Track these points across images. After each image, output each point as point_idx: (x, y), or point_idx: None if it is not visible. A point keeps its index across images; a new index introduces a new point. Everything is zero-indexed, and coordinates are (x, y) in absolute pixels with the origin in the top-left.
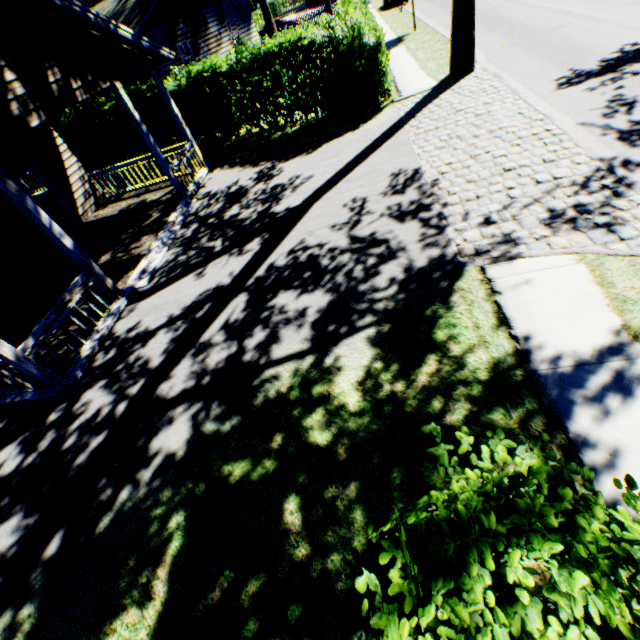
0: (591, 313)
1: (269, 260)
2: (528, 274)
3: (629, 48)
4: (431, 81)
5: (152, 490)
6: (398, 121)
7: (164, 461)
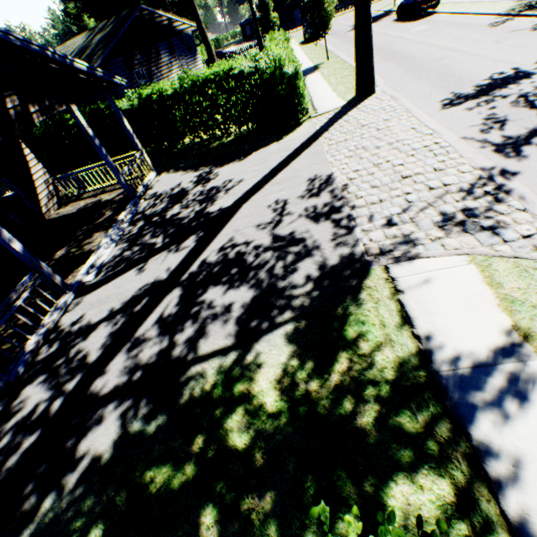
0: (484, 313)
1: (202, 256)
2: (426, 273)
3: (497, 76)
4: (341, 101)
5: (75, 498)
6: (314, 133)
7: (90, 465)
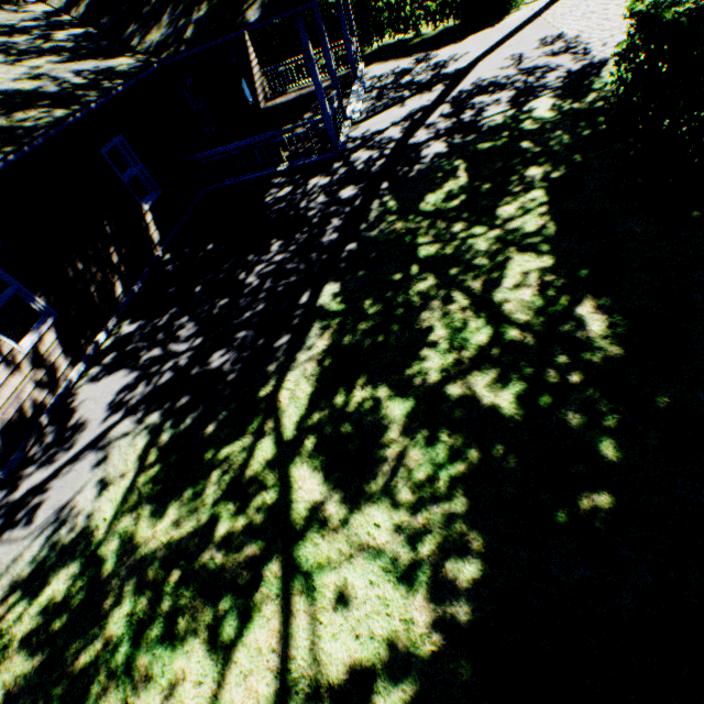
0: None
1: (456, 90)
2: None
3: None
4: None
5: (434, 162)
6: (534, 14)
7: (435, 155)
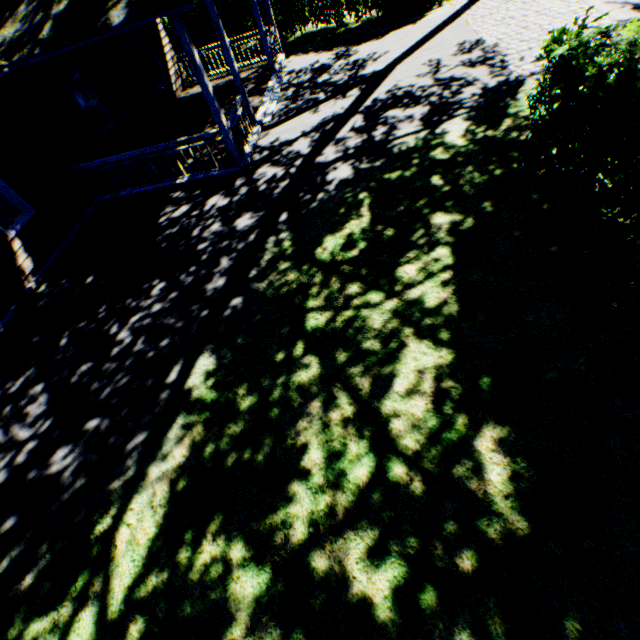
0: None
1: (371, 98)
2: None
3: None
4: None
5: (339, 191)
6: (455, 13)
7: (340, 182)
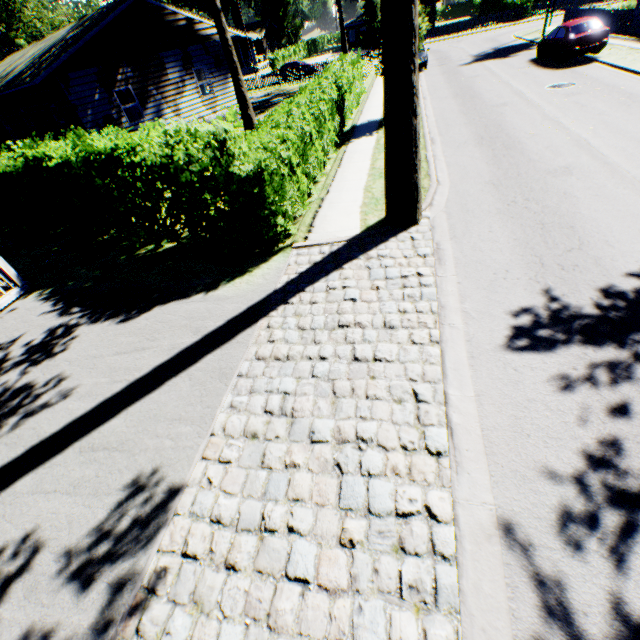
0: None
1: None
2: None
3: None
4: (357, 222)
5: None
6: (266, 298)
7: None
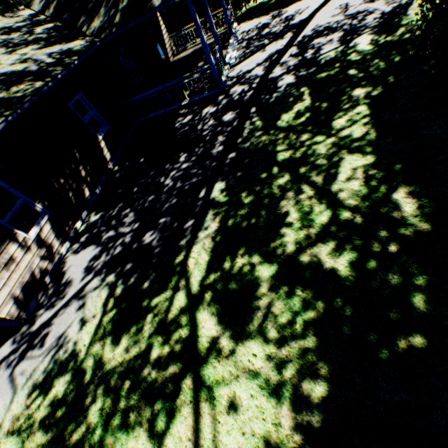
0: None
1: (301, 36)
2: None
3: None
4: None
5: (287, 90)
6: None
7: (287, 85)
